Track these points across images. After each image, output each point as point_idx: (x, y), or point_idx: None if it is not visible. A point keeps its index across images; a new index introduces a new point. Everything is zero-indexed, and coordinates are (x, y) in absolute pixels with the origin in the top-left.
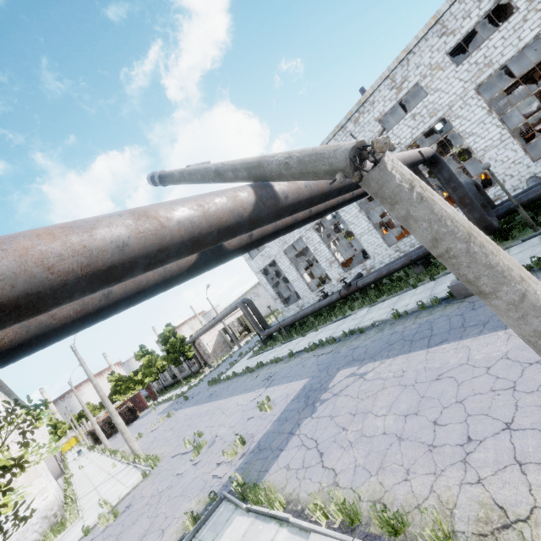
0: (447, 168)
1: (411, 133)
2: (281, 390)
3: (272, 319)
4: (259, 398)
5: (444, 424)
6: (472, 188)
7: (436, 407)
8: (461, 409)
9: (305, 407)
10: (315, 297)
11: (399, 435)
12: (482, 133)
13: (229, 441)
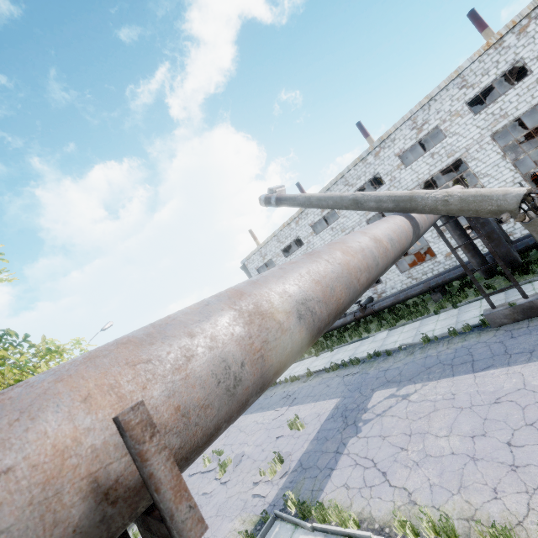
0: None
1: (429, 169)
2: (308, 409)
3: None
4: (282, 417)
5: (520, 445)
6: (495, 224)
7: (505, 429)
8: (534, 431)
9: (346, 427)
10: None
11: (471, 455)
12: (496, 175)
13: (260, 460)
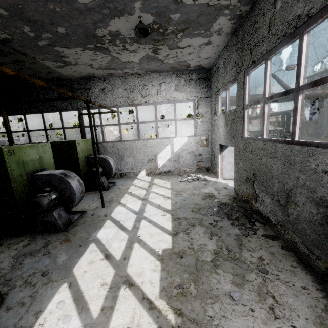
0: None
1: None
2: None
3: None
4: None
5: None
6: None
7: None
8: None
9: None
10: None
11: None
12: None
13: None
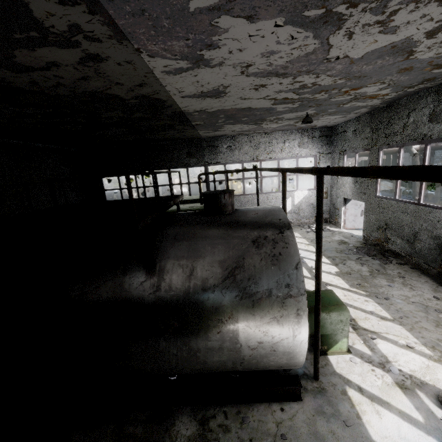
0: None
1: None
2: None
3: None
4: None
5: None
6: None
7: None
8: None
9: None
10: None
11: None
12: None
13: None
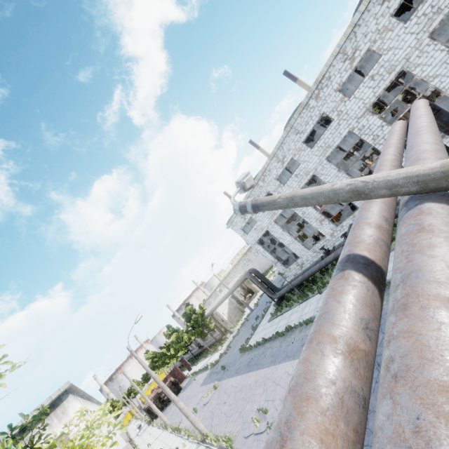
0: (445, 112)
1: (373, 92)
2: None
3: (270, 278)
4: None
5: None
6: None
7: None
8: None
9: None
10: (313, 253)
11: None
12: (446, 72)
13: None
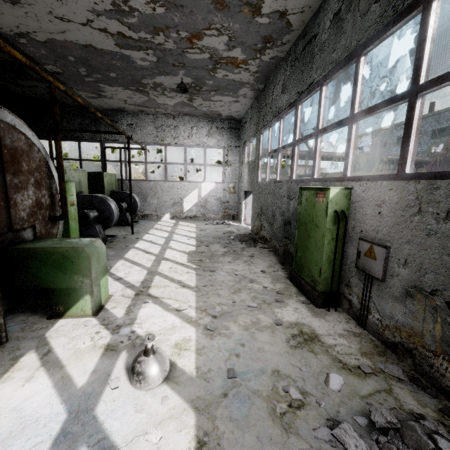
0: None
1: None
2: None
3: None
4: None
5: None
6: None
7: None
8: None
9: None
10: None
11: None
12: None
13: None
